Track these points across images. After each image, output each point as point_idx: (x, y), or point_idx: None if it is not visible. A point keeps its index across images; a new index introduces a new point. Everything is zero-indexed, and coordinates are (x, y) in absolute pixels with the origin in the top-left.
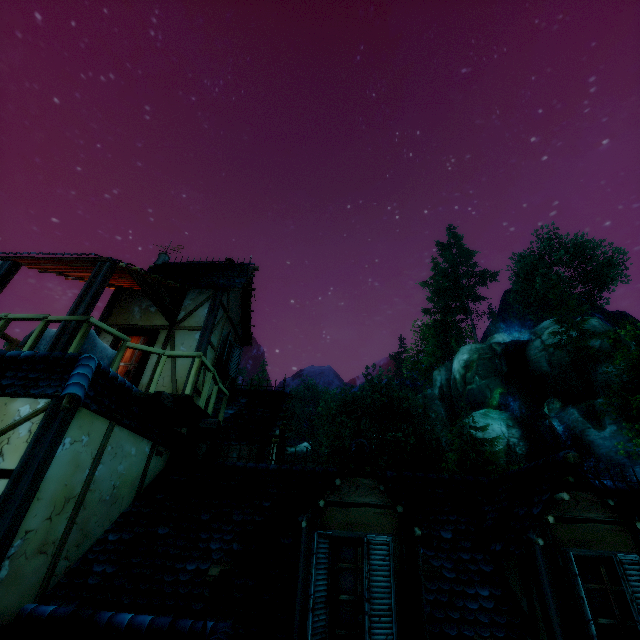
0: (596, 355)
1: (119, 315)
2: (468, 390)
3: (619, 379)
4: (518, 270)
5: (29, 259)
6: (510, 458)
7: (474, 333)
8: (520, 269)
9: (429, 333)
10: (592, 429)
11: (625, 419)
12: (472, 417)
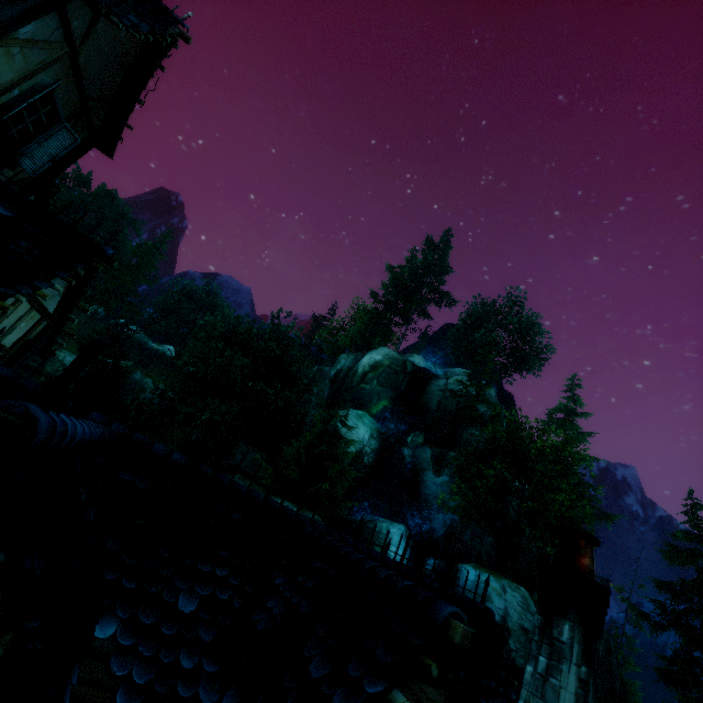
0: (476, 418)
1: None
2: (361, 388)
3: (476, 445)
4: (474, 311)
5: None
6: (355, 462)
7: (400, 342)
8: (476, 312)
9: (363, 317)
10: (431, 472)
11: (459, 477)
12: (348, 413)
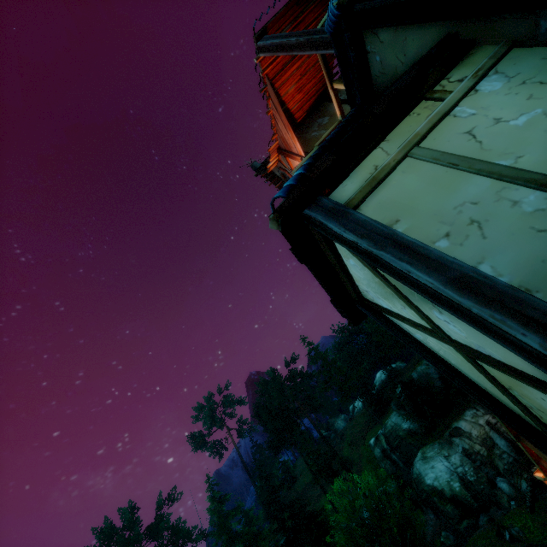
0: None
1: (308, 146)
2: None
3: None
4: None
5: (282, 11)
6: None
7: None
8: None
9: None
10: None
11: None
12: None
